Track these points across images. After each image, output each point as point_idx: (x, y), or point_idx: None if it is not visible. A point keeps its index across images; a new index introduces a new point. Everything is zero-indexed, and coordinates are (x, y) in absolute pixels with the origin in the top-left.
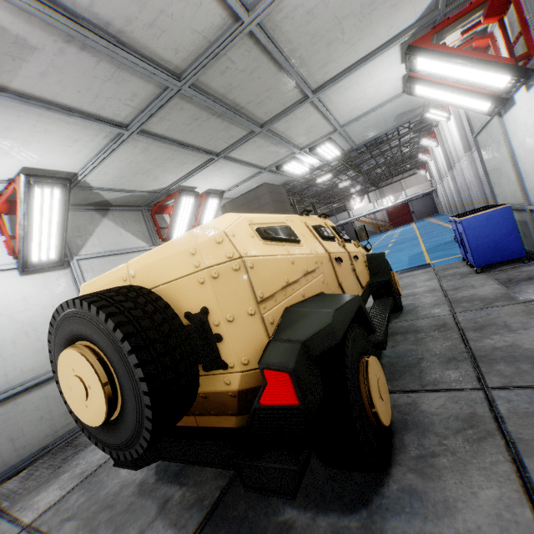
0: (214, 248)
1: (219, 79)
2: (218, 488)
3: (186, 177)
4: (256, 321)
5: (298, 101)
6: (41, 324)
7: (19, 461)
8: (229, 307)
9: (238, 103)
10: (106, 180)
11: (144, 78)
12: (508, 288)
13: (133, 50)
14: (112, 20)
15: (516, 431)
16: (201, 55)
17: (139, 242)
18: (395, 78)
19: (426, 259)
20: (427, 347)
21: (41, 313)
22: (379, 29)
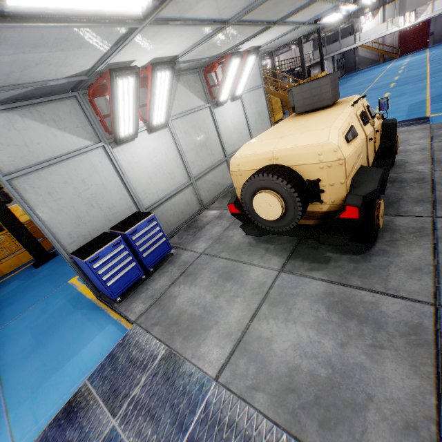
0: (331, 153)
1: None
2: (291, 246)
3: (241, 43)
4: (343, 186)
5: None
6: (163, 164)
7: (170, 232)
8: (332, 179)
9: None
10: (189, 56)
11: None
12: None
13: None
14: None
15: (439, 234)
16: None
17: (200, 101)
18: None
19: (426, 110)
20: (406, 193)
21: (162, 158)
22: None
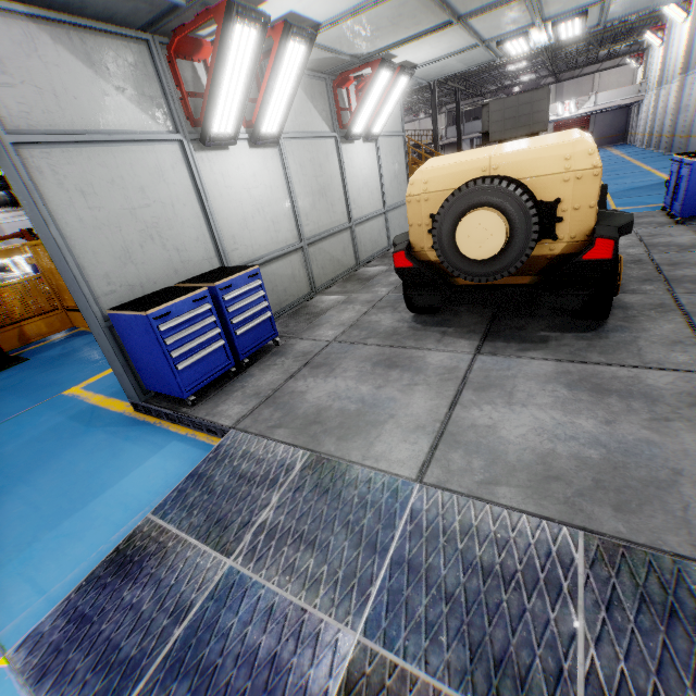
0: (585, 157)
1: None
2: (481, 328)
3: (403, 43)
4: (592, 212)
5: None
6: (265, 204)
7: None
8: (578, 200)
9: None
10: (332, 36)
11: None
12: None
13: None
14: None
15: (688, 309)
16: None
17: (323, 125)
18: None
19: (611, 204)
20: (625, 273)
21: (264, 193)
22: None
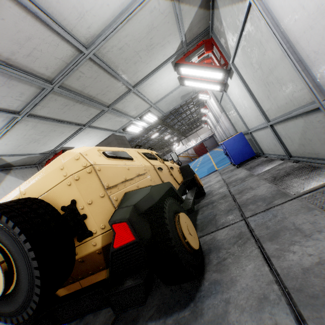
0: (74, 163)
1: (77, 82)
2: None
3: (66, 141)
4: (106, 200)
5: (126, 92)
6: None
7: None
8: (88, 195)
9: (91, 95)
10: (7, 149)
11: (28, 84)
12: (251, 171)
13: (18, 68)
14: (2, 52)
15: (259, 233)
16: (63, 70)
17: None
18: (174, 78)
19: (215, 168)
20: (218, 208)
21: None
22: (158, 56)
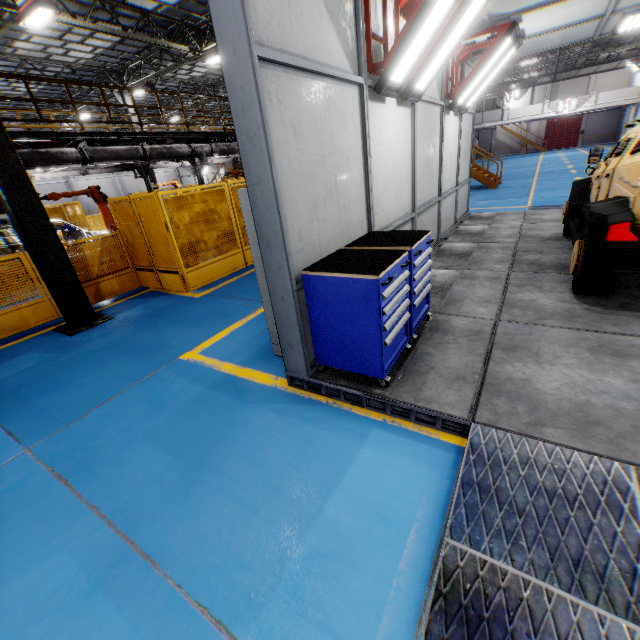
0: None
1: None
2: None
3: (551, 4)
4: None
5: None
6: (398, 168)
7: None
8: None
9: None
10: None
11: None
12: None
13: None
14: None
15: None
16: None
17: (436, 92)
18: None
19: None
20: None
21: (399, 156)
22: None
